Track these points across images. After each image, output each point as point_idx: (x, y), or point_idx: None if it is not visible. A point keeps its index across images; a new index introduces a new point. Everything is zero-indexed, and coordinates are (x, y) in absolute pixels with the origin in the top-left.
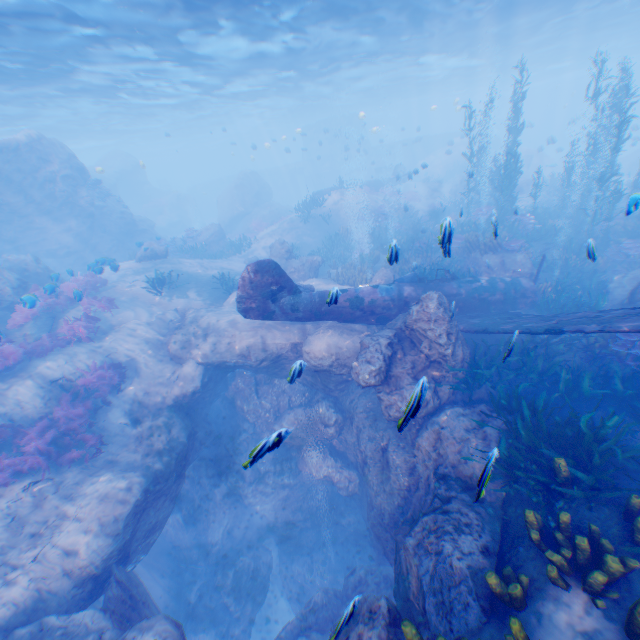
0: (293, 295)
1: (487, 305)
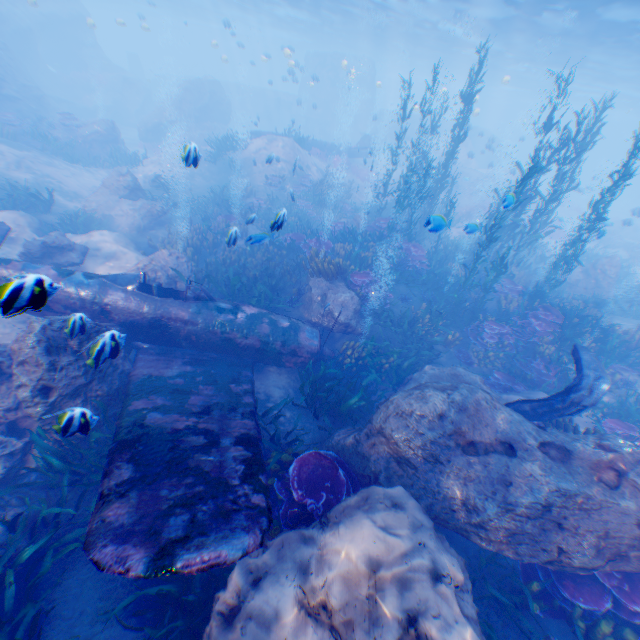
0: None
1: (236, 348)
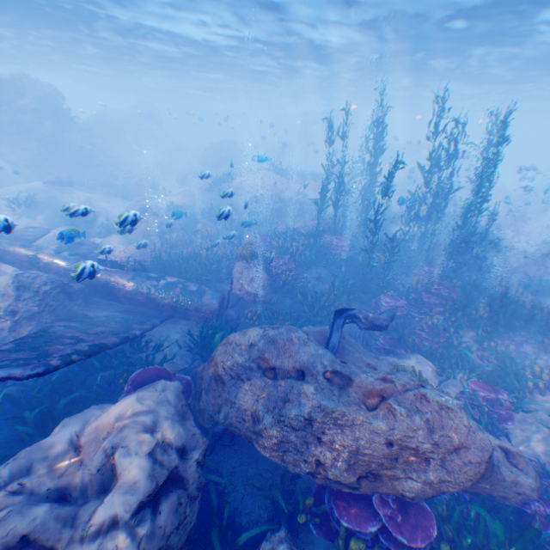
0: None
1: (156, 304)
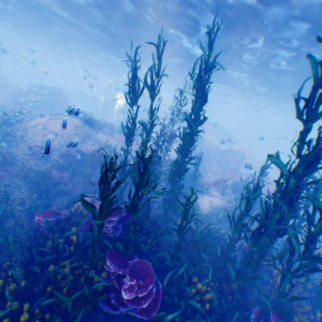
0: None
1: None
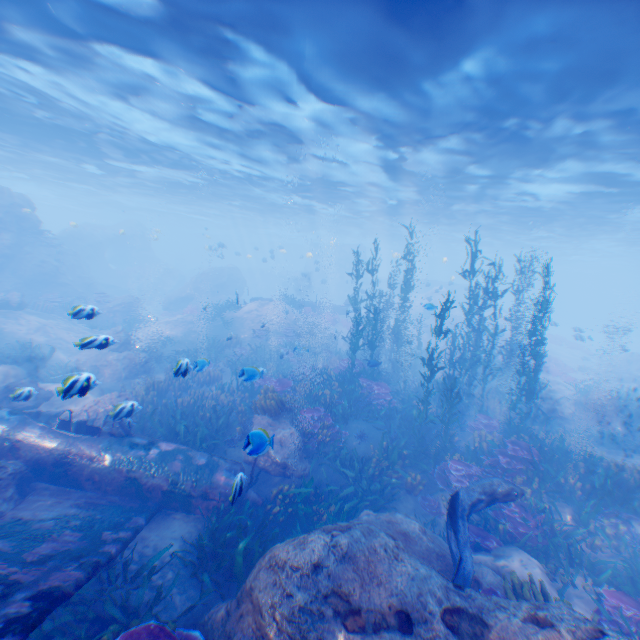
0: None
1: (141, 489)
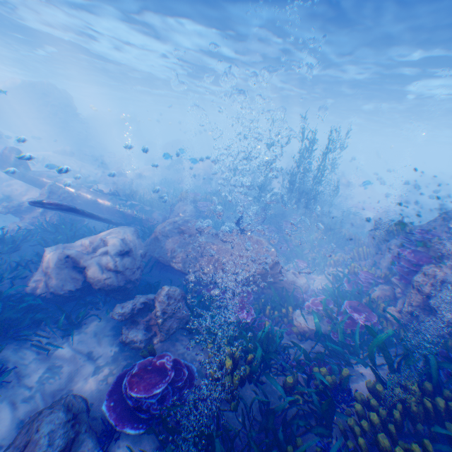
0: (27, 170)
1: (125, 216)
